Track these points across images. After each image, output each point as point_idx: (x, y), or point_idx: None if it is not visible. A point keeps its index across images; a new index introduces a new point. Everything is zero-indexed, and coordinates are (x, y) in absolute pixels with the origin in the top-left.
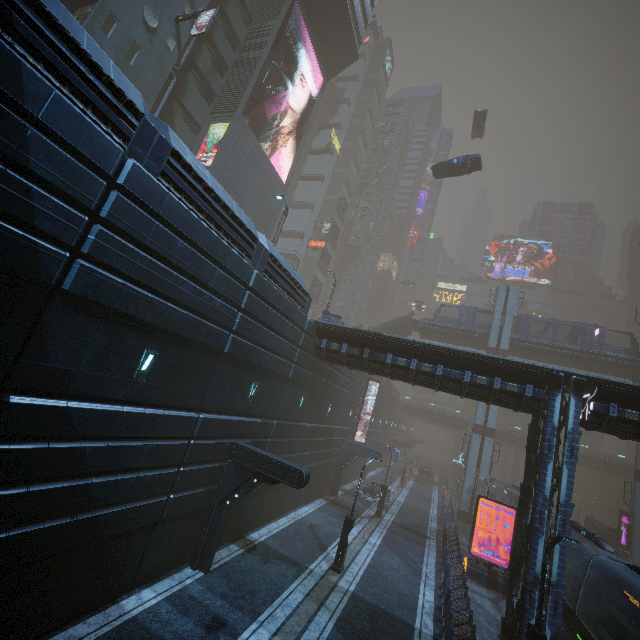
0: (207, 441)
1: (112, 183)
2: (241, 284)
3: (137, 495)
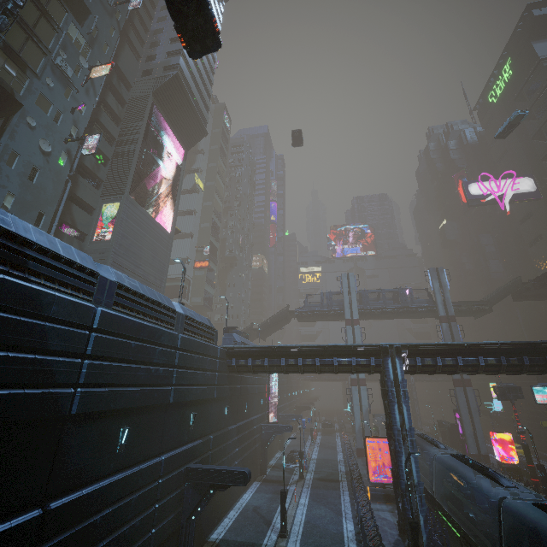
0: (170, 475)
1: (89, 328)
2: (172, 348)
3: (132, 541)
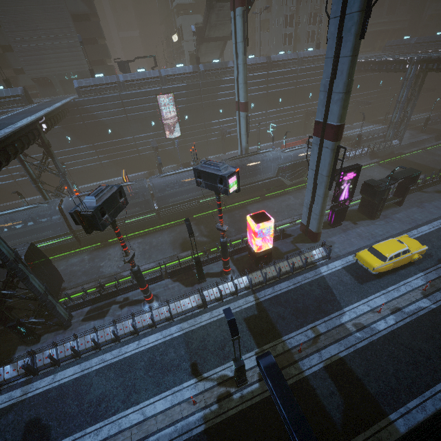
0: (14, 167)
1: None
2: None
3: (2, 181)
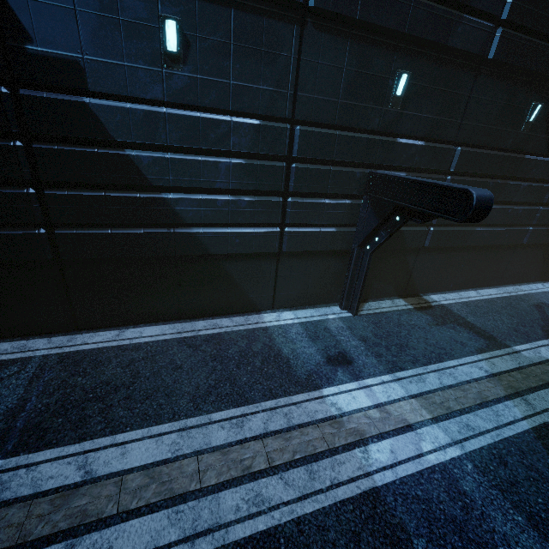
0: (320, 167)
1: None
2: None
3: (235, 220)
